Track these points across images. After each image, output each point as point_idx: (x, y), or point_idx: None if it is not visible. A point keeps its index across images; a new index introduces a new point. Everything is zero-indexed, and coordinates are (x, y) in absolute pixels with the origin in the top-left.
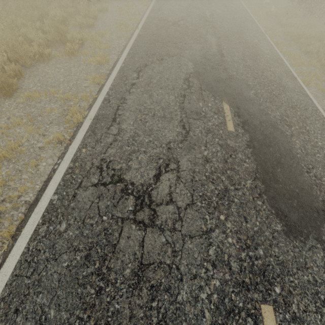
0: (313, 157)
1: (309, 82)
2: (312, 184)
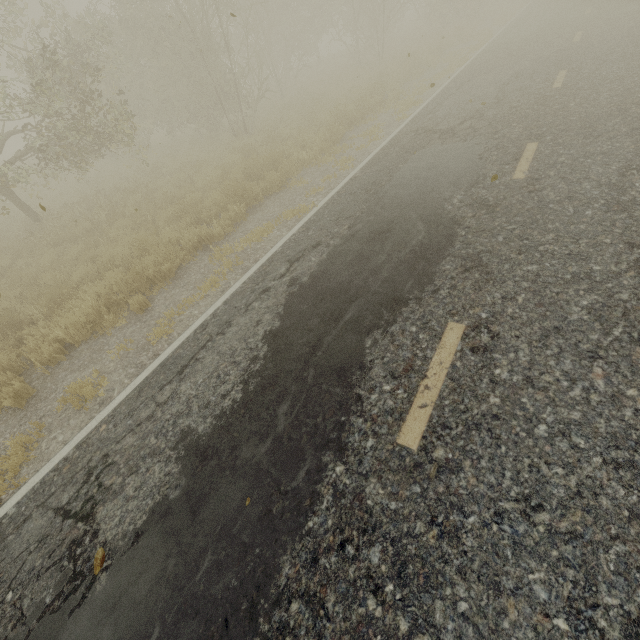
0: None
1: None
2: None
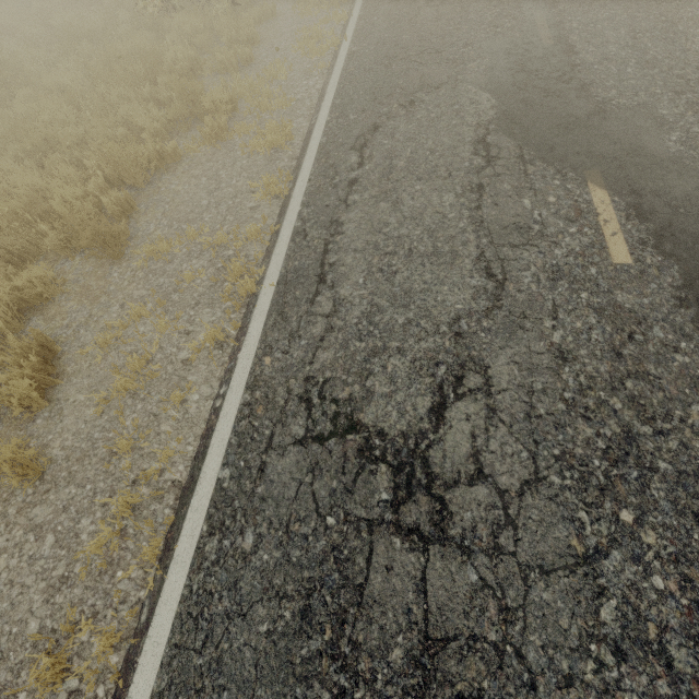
0: None
1: None
2: None
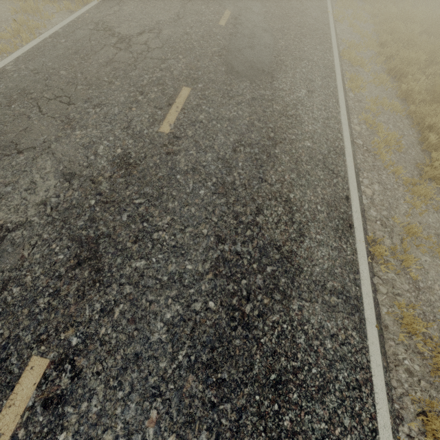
0: (290, 52)
1: (342, 19)
2: (273, 62)
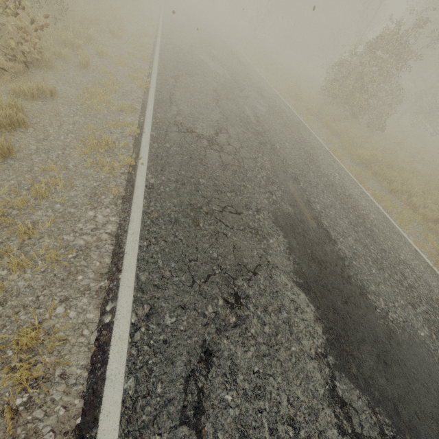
0: None
1: None
2: None
